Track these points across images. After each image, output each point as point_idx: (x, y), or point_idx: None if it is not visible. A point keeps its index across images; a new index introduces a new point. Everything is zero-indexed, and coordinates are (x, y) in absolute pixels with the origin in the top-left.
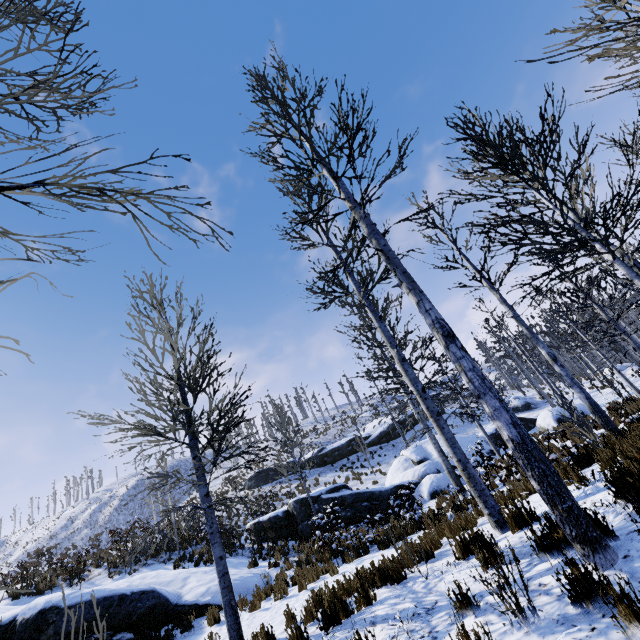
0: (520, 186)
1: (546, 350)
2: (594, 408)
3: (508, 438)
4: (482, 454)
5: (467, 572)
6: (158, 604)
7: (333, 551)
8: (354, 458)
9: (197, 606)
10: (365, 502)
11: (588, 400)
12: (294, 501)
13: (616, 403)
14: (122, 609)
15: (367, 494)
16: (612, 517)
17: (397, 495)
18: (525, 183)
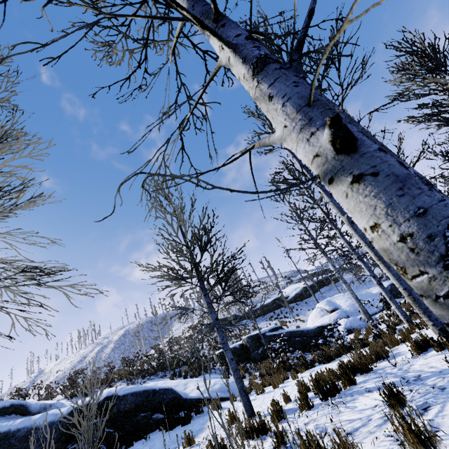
0: None
1: None
2: None
3: None
4: (385, 301)
5: (434, 358)
6: (175, 397)
7: (289, 365)
8: (278, 312)
9: (200, 399)
10: (297, 337)
11: None
12: (247, 337)
13: None
14: (155, 398)
15: (298, 332)
16: None
17: (320, 333)
18: None
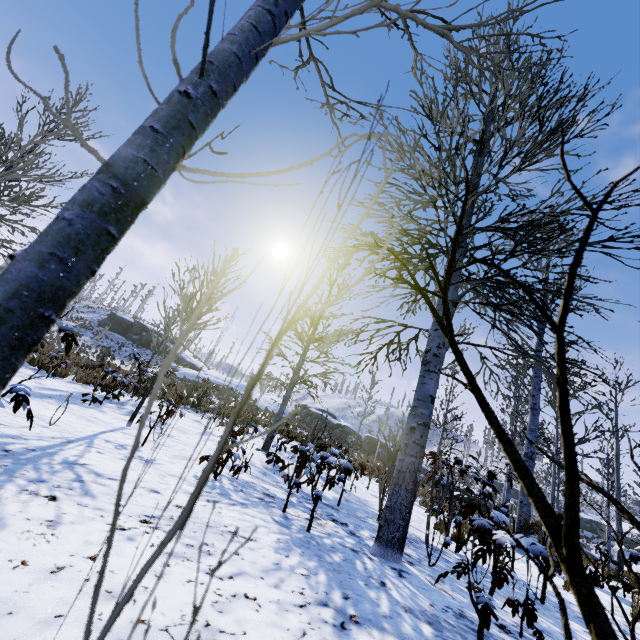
0: None
1: None
2: None
3: None
4: None
5: None
6: None
7: None
8: (588, 534)
9: None
10: None
11: None
12: None
13: None
14: None
15: None
16: None
17: None
18: None
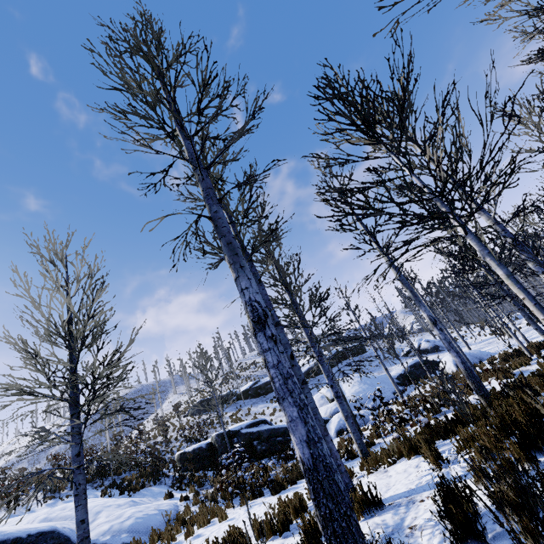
0: (385, 150)
1: (427, 313)
2: (468, 373)
3: (301, 459)
4: (382, 398)
5: None
6: None
7: (230, 493)
8: None
9: None
10: (279, 437)
11: (463, 365)
12: (216, 435)
13: (505, 354)
14: None
15: (282, 430)
16: (437, 542)
17: None
18: (385, 147)
